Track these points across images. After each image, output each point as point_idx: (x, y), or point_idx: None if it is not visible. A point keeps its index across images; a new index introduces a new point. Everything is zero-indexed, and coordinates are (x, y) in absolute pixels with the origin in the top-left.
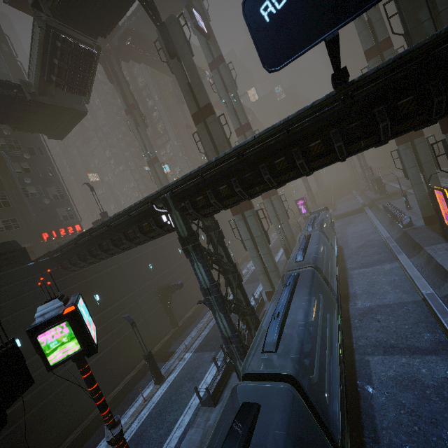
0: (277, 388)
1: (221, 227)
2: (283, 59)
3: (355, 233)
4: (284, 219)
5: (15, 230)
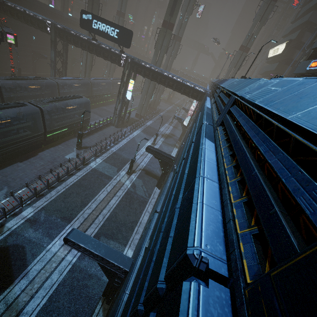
0: (54, 82)
1: None
2: (83, 27)
3: (138, 101)
4: (112, 71)
5: None
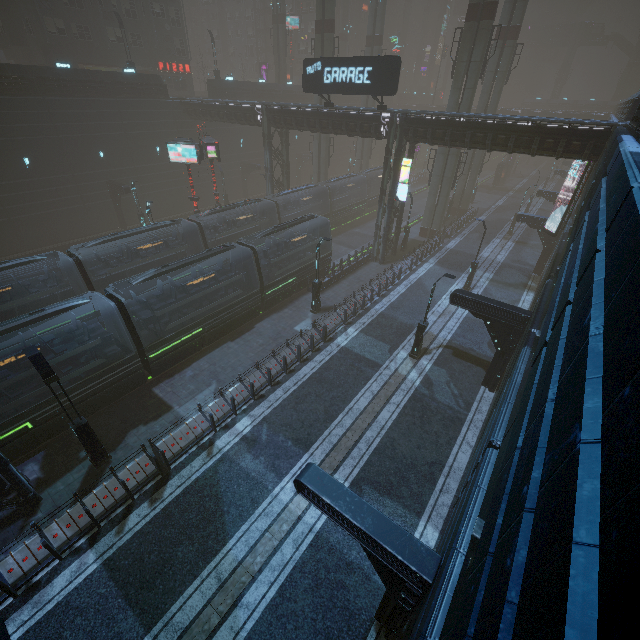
0: (271, 203)
1: None
2: (308, 91)
3: (424, 202)
4: (366, 157)
5: (139, 49)
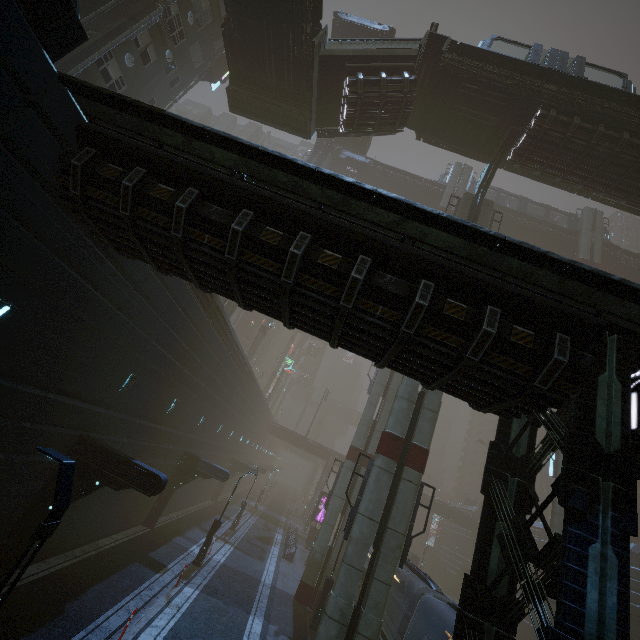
0: None
1: (221, 429)
2: None
3: None
4: None
5: None
